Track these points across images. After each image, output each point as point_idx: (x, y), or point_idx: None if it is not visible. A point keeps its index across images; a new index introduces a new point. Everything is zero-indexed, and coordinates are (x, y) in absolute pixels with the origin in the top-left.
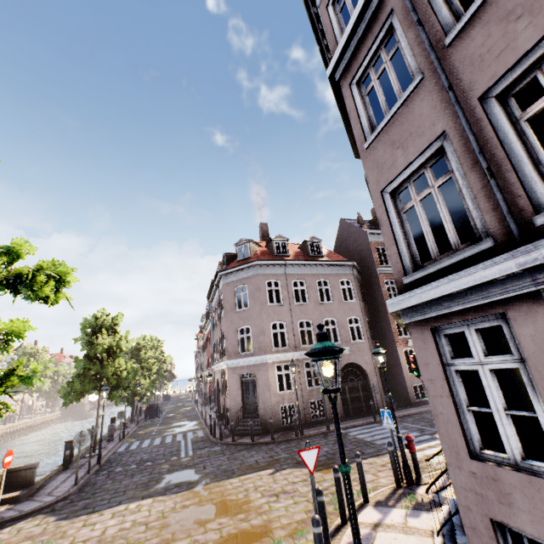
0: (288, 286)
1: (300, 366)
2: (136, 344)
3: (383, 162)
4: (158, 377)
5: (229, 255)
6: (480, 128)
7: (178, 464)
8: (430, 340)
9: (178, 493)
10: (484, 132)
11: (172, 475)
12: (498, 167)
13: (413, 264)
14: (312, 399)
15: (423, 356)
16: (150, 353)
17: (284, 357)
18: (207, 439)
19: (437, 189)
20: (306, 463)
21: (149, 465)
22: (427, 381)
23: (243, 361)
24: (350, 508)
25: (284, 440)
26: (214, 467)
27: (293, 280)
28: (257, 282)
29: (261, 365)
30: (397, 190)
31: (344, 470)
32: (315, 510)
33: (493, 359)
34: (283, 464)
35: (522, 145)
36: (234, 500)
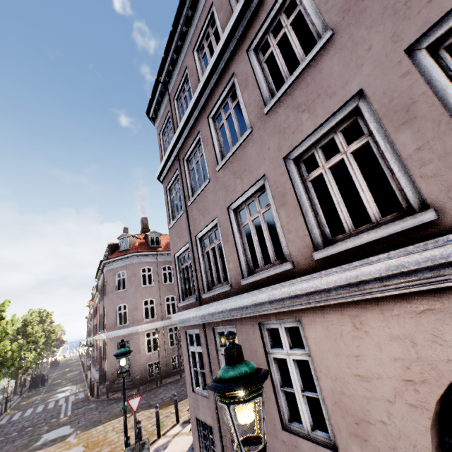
0: (159, 271)
1: (165, 331)
2: (23, 321)
3: (175, 241)
4: (46, 347)
5: (114, 245)
6: (195, 249)
7: (57, 424)
8: (185, 336)
9: (53, 445)
10: (196, 251)
11: (50, 433)
12: (198, 269)
13: (183, 296)
14: (173, 355)
15: (183, 343)
16: (38, 327)
17: (152, 326)
18: (87, 399)
19: (189, 265)
20: (132, 406)
21: (30, 430)
22: (184, 356)
23: (120, 332)
24: (124, 424)
25: (147, 390)
26: (87, 420)
27: (163, 265)
28: (134, 269)
29: (134, 333)
30: (180, 256)
31: (124, 408)
32: (135, 432)
33: (198, 347)
34: (139, 408)
35: (204, 263)
36: (95, 440)
